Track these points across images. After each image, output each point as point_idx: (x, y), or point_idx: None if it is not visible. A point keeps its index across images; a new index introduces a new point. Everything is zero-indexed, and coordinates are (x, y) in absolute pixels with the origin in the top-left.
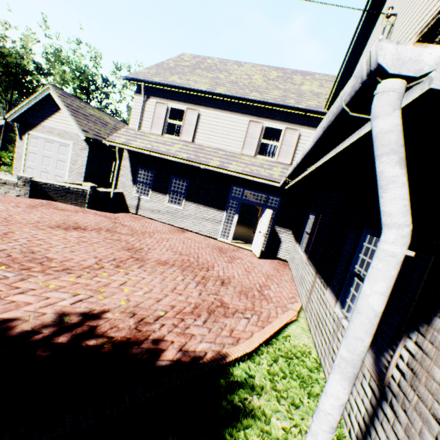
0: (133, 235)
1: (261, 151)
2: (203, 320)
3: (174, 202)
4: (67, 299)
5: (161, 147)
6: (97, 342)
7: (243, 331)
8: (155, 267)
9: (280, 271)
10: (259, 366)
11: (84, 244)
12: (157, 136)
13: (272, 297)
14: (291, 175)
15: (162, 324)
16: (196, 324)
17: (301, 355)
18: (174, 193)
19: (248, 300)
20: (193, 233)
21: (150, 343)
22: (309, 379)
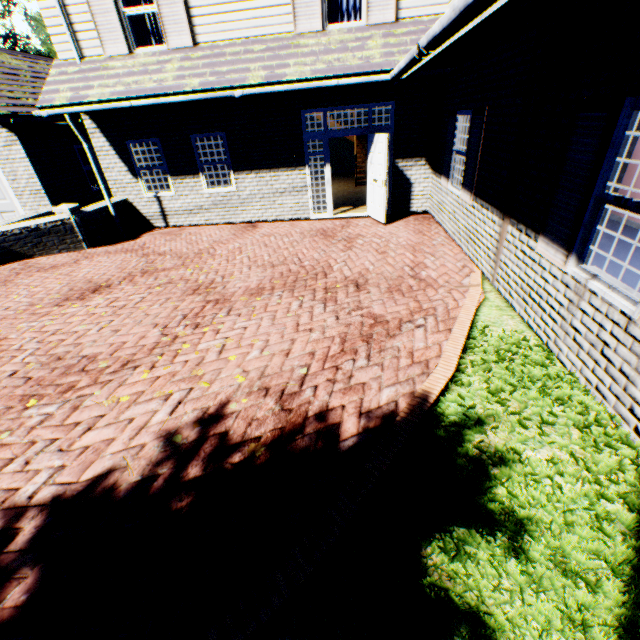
0: (185, 265)
1: (331, 13)
2: (364, 356)
3: (217, 183)
4: (159, 410)
5: (144, 81)
6: (243, 454)
7: (425, 348)
8: (249, 303)
9: (425, 234)
10: (471, 387)
11: (125, 311)
12: (124, 59)
13: (436, 279)
14: (442, 36)
15: (314, 388)
16: (358, 366)
17: (516, 348)
18: (209, 167)
19: (406, 297)
20: (270, 223)
21: (315, 422)
22: (546, 379)
